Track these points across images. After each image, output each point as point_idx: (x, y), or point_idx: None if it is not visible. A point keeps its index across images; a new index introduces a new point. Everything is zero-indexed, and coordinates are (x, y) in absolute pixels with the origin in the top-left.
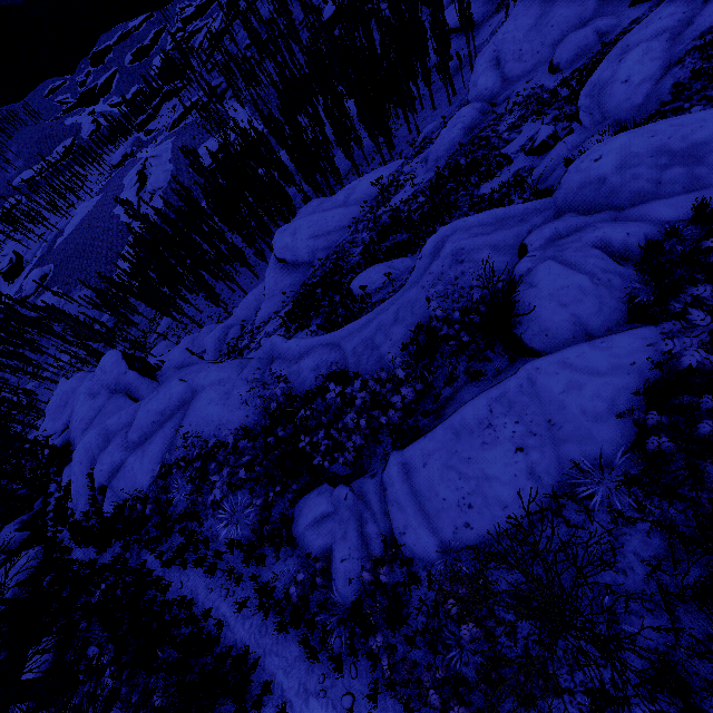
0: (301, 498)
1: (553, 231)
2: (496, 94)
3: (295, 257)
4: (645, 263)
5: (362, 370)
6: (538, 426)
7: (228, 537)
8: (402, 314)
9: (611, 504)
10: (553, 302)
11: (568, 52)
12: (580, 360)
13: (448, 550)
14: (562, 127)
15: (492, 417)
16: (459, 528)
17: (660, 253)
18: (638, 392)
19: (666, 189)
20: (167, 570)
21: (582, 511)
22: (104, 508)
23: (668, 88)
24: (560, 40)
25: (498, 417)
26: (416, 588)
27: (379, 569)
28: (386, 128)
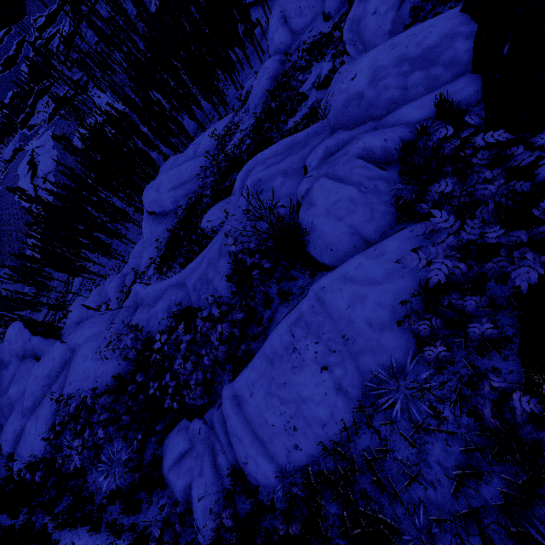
0: (167, 436)
1: (324, 149)
2: (289, 46)
3: (162, 208)
4: (404, 164)
5: (203, 304)
6: (335, 342)
7: (110, 488)
8: (224, 248)
9: (410, 412)
10: (330, 217)
11: (334, 2)
12: (359, 272)
13: (286, 473)
14: (339, 62)
15: (295, 341)
16: (290, 451)
17: (415, 152)
18: (408, 302)
19: (412, 93)
20: (62, 532)
21: (387, 422)
22: (14, 474)
23: (408, 12)
24: None
25: (300, 340)
26: (260, 522)
27: (232, 501)
28: (216, 90)
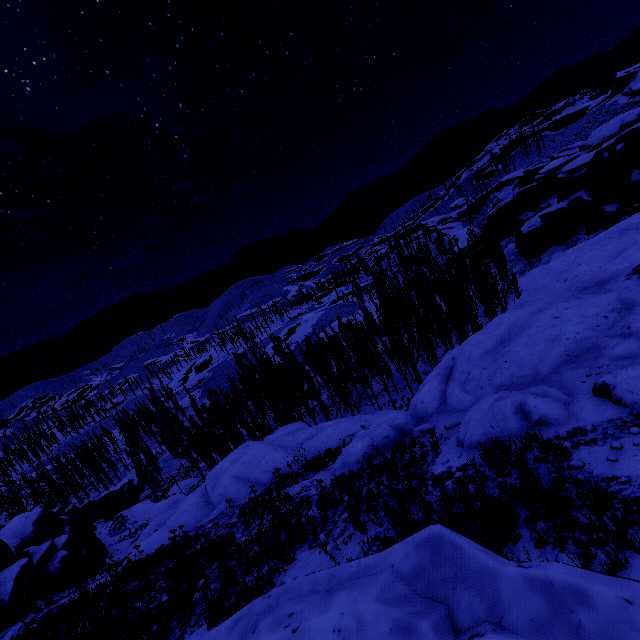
0: None
1: None
2: (428, 414)
3: (211, 492)
4: None
5: None
6: None
7: None
8: None
9: None
10: None
11: (476, 425)
12: None
13: None
14: None
15: None
16: None
17: None
18: None
19: None
20: None
21: None
22: None
23: None
24: (507, 386)
25: None
26: None
27: None
28: (413, 367)
